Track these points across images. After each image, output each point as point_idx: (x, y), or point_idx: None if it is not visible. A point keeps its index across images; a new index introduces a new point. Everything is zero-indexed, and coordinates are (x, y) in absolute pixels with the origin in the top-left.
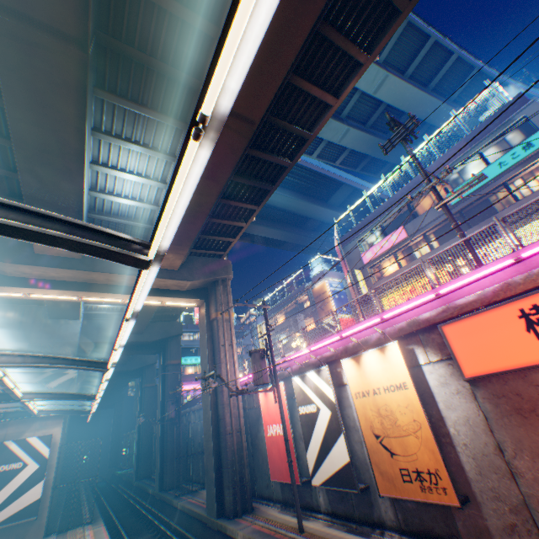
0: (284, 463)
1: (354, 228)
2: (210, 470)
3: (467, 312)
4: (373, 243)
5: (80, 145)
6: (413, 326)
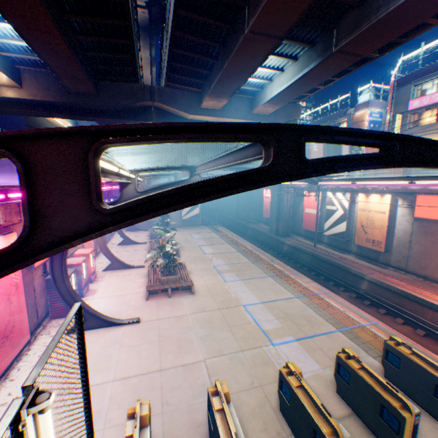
0: (310, 224)
1: (415, 72)
2: (272, 219)
3: (432, 193)
4: (426, 92)
5: (253, 71)
6: (403, 190)
